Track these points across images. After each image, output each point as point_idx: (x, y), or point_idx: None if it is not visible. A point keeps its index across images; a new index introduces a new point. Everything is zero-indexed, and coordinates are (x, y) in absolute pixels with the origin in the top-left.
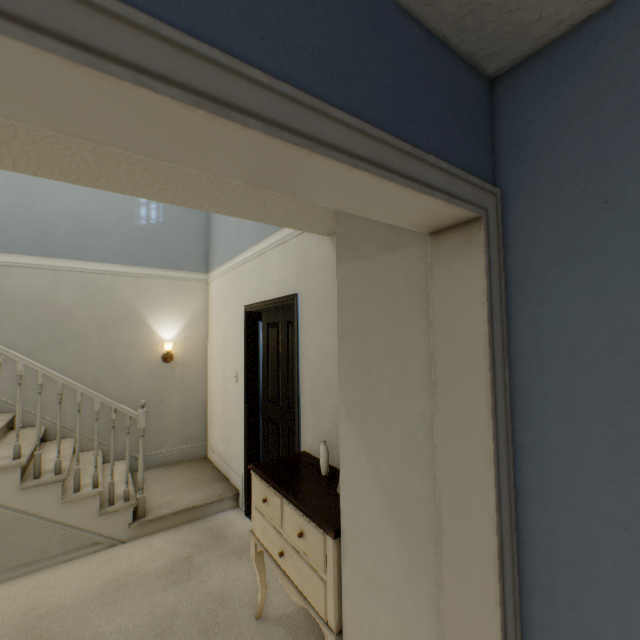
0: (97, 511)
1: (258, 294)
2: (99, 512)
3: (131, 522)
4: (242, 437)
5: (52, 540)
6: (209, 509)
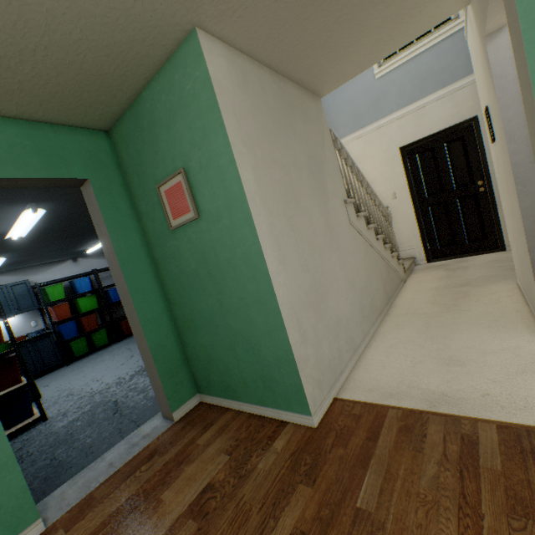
0: (397, 264)
1: (418, 134)
2: (399, 264)
3: (403, 271)
4: (411, 226)
5: (395, 278)
6: (411, 266)
